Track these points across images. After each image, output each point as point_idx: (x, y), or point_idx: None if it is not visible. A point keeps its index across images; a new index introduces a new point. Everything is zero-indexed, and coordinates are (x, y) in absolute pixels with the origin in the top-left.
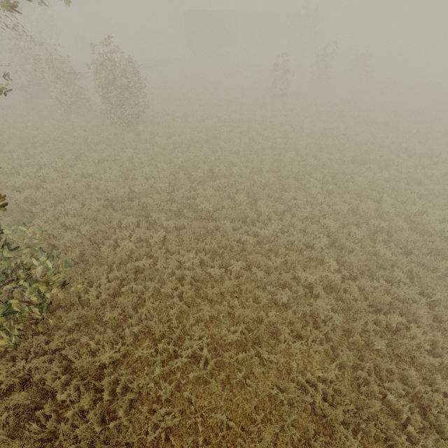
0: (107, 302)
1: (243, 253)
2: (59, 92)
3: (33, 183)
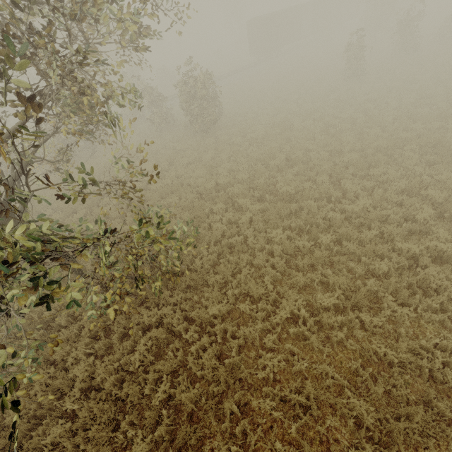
0: (210, 270)
1: (331, 230)
2: (152, 115)
3: (142, 186)
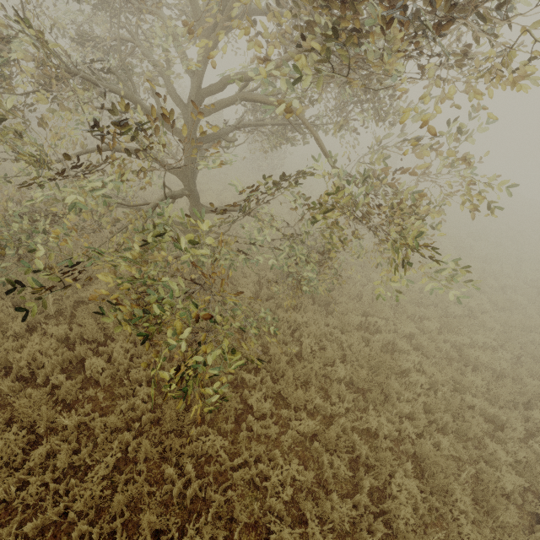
0: (333, 291)
1: None
2: None
3: (217, 203)
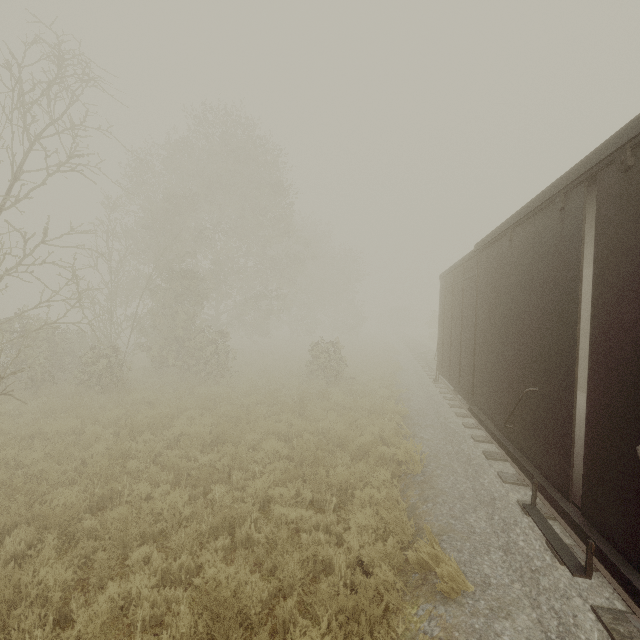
0: None
1: None
2: None
3: None
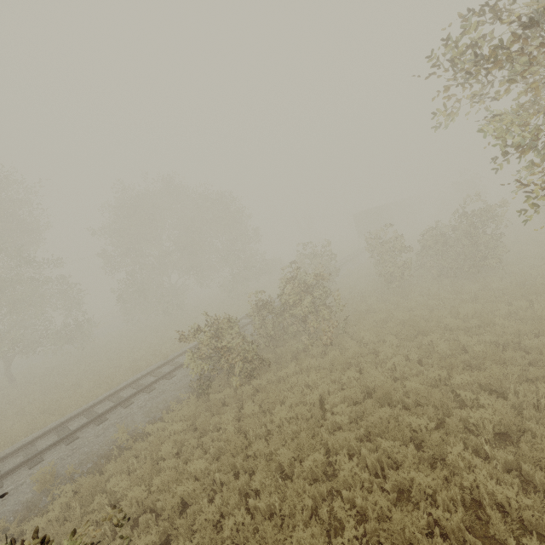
0: None
1: None
2: (393, 267)
3: None
